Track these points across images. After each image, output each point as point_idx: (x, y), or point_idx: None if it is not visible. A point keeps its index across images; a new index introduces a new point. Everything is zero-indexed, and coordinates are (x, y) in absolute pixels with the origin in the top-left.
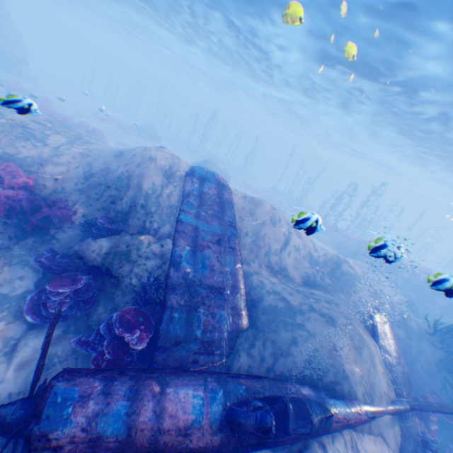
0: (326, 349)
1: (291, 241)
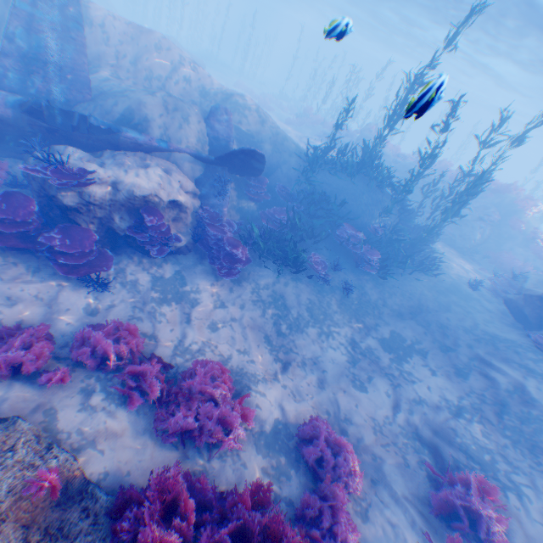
0: (138, 107)
1: (180, 71)
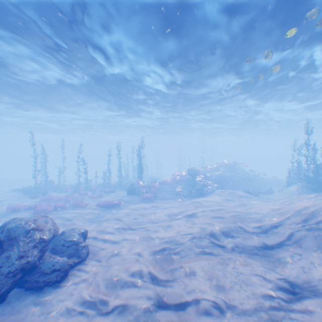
0: None
1: None
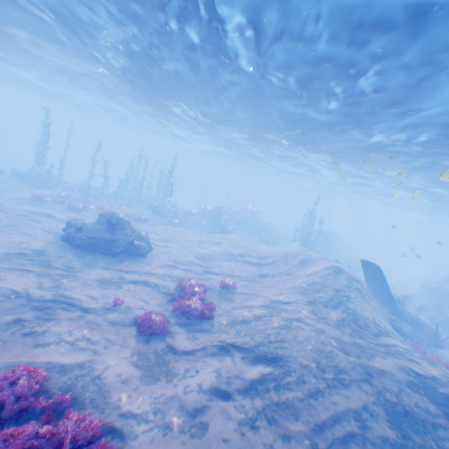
0: None
1: None
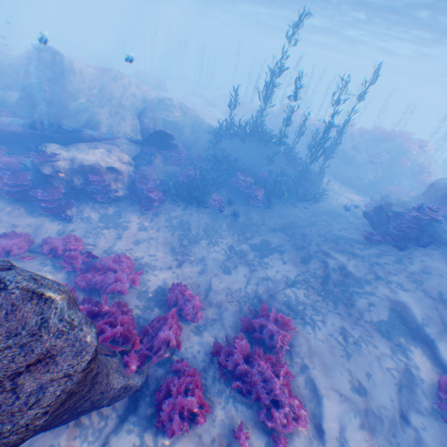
0: (94, 116)
1: (129, 91)
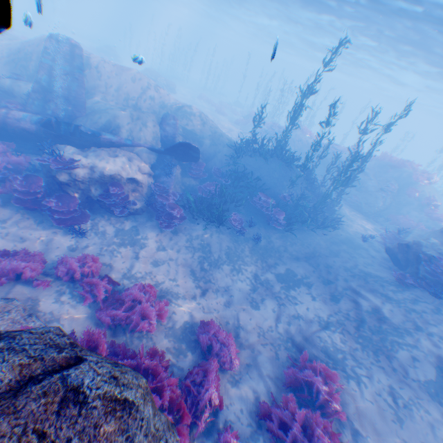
0: (114, 119)
1: (148, 93)
